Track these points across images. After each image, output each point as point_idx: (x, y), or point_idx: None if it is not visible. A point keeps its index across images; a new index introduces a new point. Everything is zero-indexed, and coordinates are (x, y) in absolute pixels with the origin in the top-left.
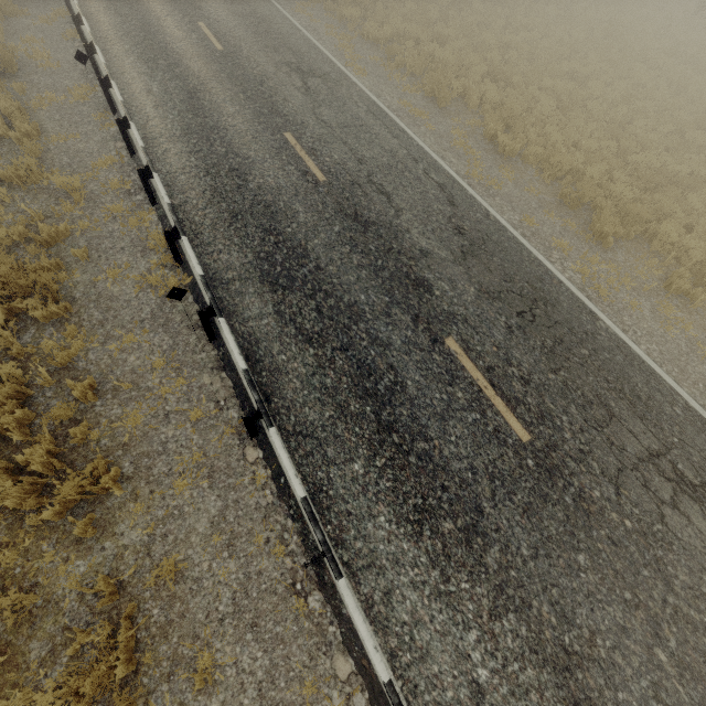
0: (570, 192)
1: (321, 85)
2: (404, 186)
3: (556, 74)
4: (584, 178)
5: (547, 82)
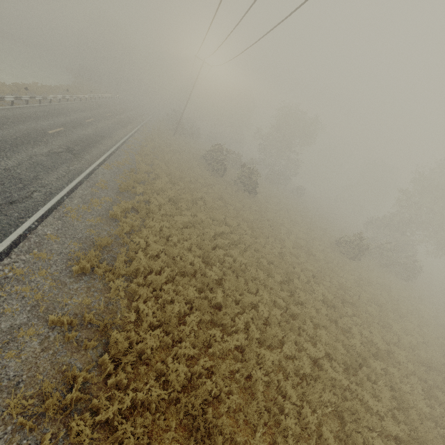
0: (109, 241)
1: (68, 156)
2: (2, 184)
3: (215, 217)
4: (131, 241)
5: (199, 214)
